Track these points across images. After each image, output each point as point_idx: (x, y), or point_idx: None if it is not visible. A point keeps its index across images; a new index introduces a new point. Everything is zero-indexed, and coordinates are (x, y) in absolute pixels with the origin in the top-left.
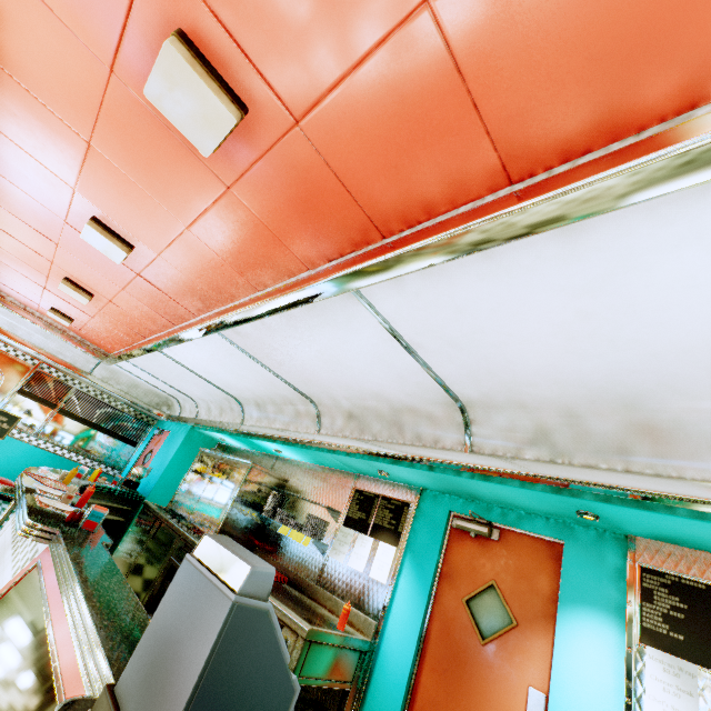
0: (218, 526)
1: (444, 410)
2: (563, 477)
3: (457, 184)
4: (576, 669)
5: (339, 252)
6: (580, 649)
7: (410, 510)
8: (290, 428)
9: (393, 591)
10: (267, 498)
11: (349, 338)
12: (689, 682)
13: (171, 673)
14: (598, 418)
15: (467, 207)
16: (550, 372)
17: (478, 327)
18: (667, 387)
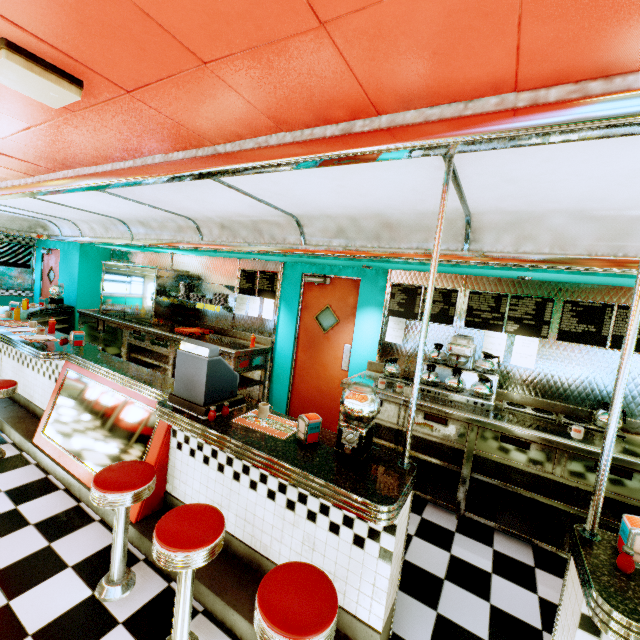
0: (152, 314)
1: (286, 220)
2: (351, 254)
3: (253, 129)
4: (363, 332)
5: (183, 148)
6: (365, 324)
7: (279, 277)
8: (178, 238)
9: (278, 322)
10: (178, 288)
11: (207, 191)
12: (402, 326)
13: (195, 384)
14: (366, 221)
15: (263, 139)
16: (336, 204)
17: (289, 188)
18: (390, 208)
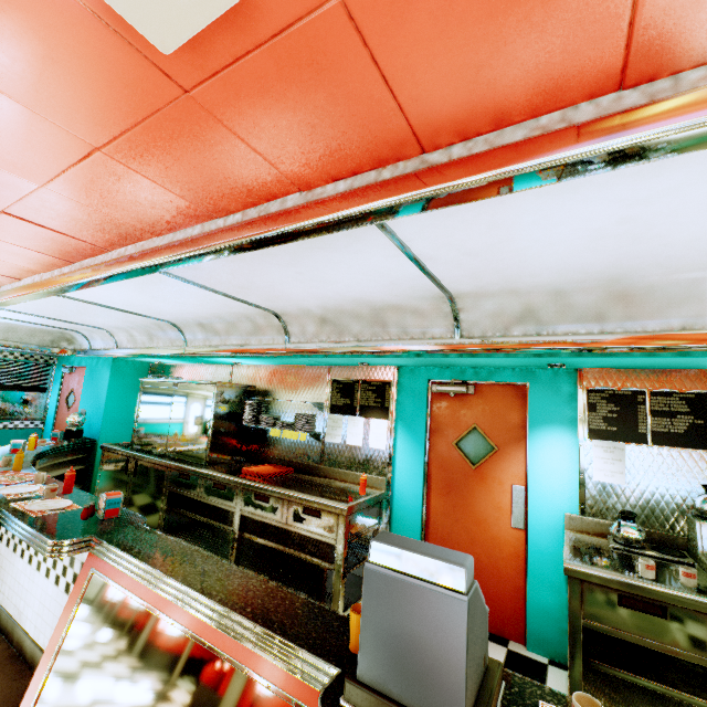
0: (206, 448)
1: (432, 304)
2: (550, 346)
3: (551, 90)
4: (545, 466)
5: (352, 171)
6: (547, 453)
7: (392, 387)
8: (251, 342)
9: (393, 453)
10: (241, 408)
11: (344, 258)
12: (620, 454)
13: (428, 662)
14: (582, 293)
15: (552, 117)
16: (558, 265)
17: (507, 237)
18: (657, 265)
